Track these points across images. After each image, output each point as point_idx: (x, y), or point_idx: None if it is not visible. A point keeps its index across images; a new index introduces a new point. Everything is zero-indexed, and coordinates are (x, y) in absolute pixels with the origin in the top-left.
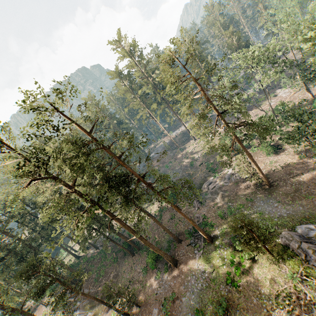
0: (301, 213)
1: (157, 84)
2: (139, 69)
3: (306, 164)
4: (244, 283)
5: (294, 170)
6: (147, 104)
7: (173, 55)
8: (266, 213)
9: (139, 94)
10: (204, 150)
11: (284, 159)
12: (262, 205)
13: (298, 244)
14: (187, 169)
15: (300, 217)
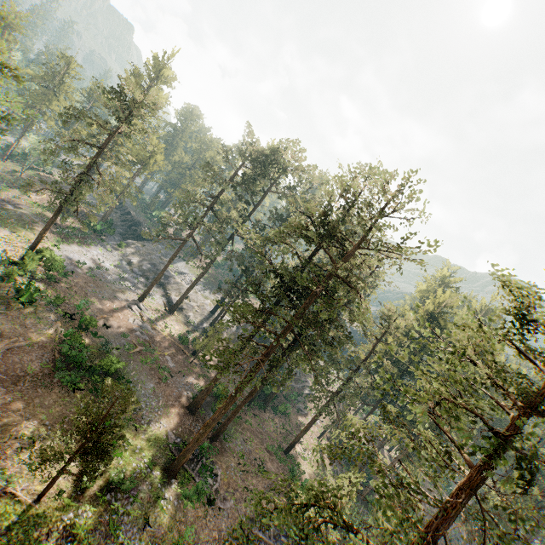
0: None
1: None
2: None
3: None
4: None
5: None
6: None
7: None
8: None
9: None
10: None
11: None
12: None
13: None
14: None
15: None
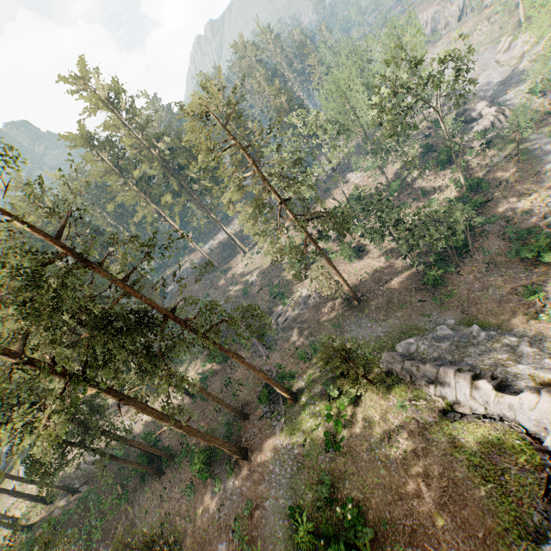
0: (398, 327)
1: (168, 161)
2: (132, 133)
3: (395, 266)
4: (348, 440)
5: (383, 275)
6: (152, 196)
7: (203, 110)
8: (361, 338)
9: (137, 177)
10: (261, 268)
11: (369, 264)
12: (354, 329)
13: (402, 364)
14: (239, 301)
15: (398, 333)
